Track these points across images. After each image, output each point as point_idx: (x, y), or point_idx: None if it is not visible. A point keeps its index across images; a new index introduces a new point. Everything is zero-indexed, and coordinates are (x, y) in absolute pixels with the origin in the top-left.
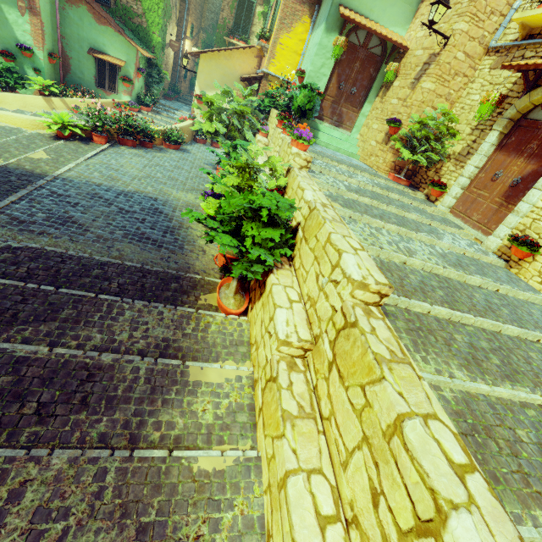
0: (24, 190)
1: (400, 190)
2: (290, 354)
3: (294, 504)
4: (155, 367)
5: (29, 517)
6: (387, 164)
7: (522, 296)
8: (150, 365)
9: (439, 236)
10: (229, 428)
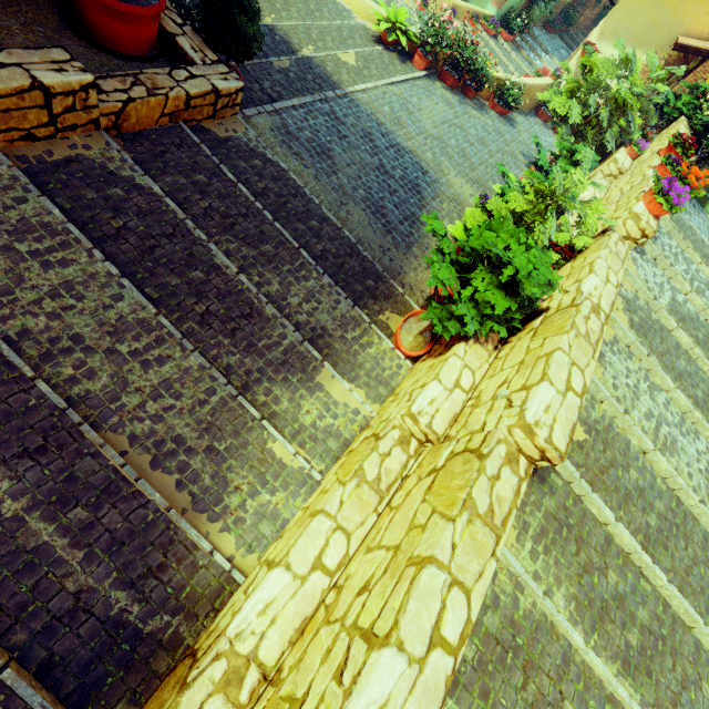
0: (309, 97)
1: None
2: (411, 430)
3: (308, 533)
4: (298, 345)
5: (160, 380)
6: None
7: None
8: (296, 341)
9: None
10: (316, 442)
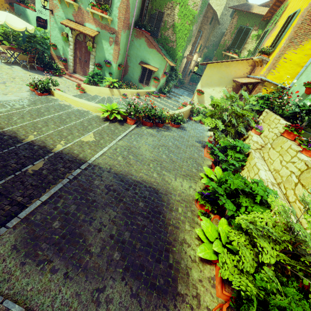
0: (59, 184)
1: None
2: None
3: None
4: None
5: None
6: None
7: None
8: None
9: None
10: None
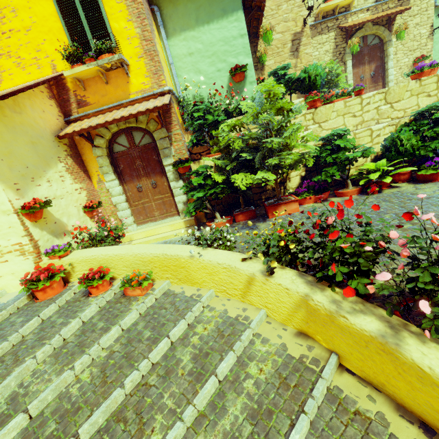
0: None
1: None
2: None
3: None
4: None
5: None
6: None
7: None
8: None
9: None
10: None
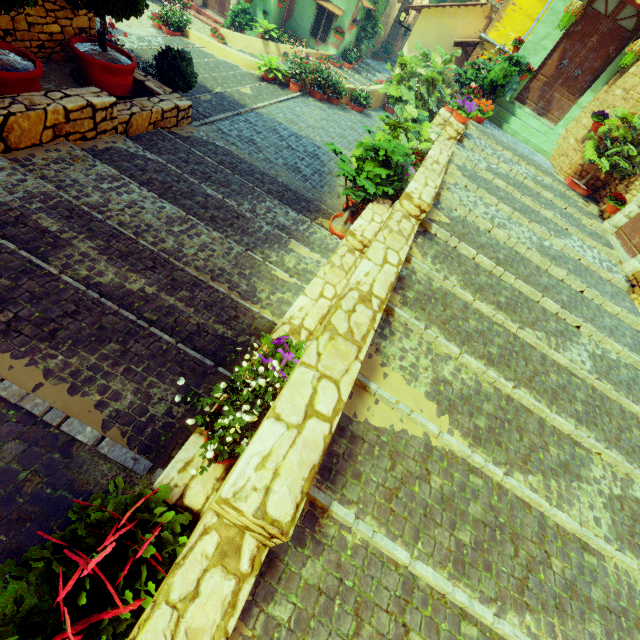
0: (230, 113)
1: (569, 196)
2: (353, 246)
3: (312, 284)
4: (272, 231)
5: (201, 243)
6: (571, 166)
7: (610, 309)
8: (269, 229)
9: (560, 236)
10: (300, 276)
